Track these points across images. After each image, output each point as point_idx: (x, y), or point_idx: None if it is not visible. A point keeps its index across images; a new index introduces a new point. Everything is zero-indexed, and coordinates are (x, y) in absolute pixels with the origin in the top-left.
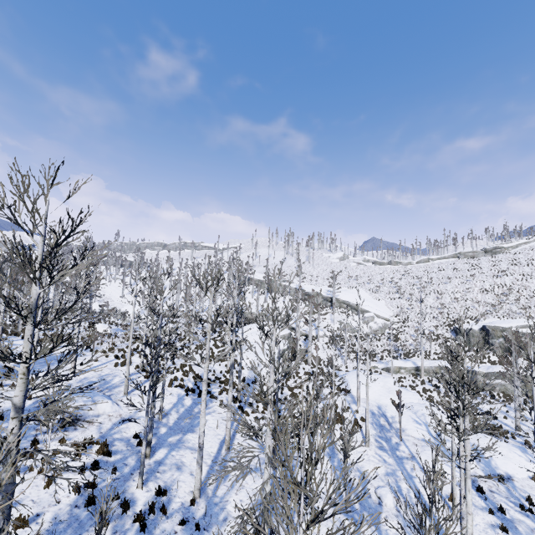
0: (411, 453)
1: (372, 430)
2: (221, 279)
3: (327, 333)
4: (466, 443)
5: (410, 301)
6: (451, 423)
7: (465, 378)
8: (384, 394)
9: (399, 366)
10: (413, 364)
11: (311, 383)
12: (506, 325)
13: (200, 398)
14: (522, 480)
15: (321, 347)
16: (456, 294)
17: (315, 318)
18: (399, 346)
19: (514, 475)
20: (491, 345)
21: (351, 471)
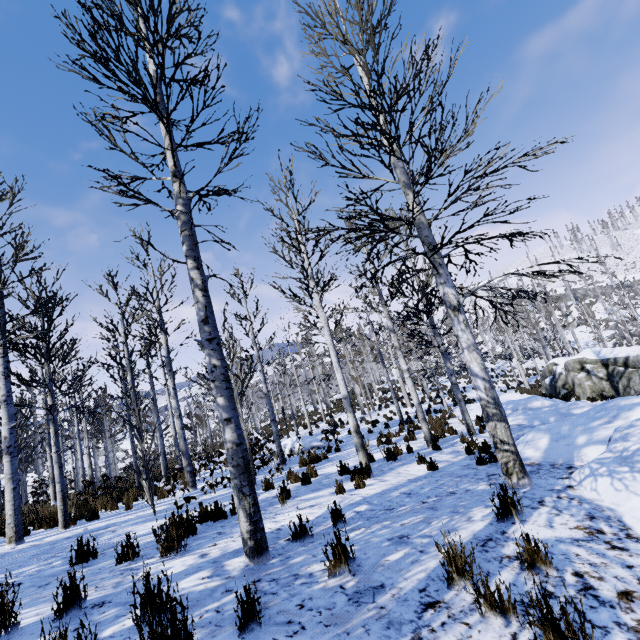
0: None
1: None
2: None
3: None
4: None
5: None
6: None
7: None
8: None
9: None
10: None
11: None
12: None
13: None
14: None
15: None
16: None
17: None
18: None
19: None
20: None
21: None
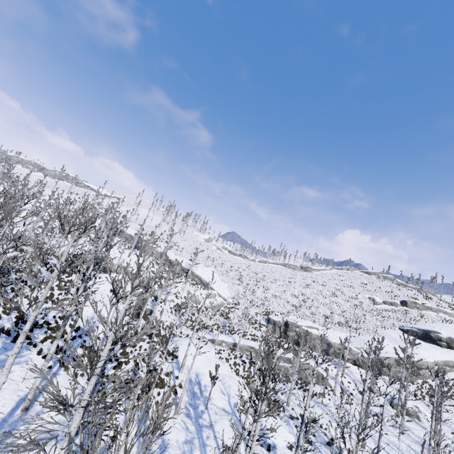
0: (211, 421)
1: (185, 396)
2: (92, 222)
3: (175, 299)
4: (258, 424)
5: (245, 289)
6: (252, 404)
7: (273, 369)
8: (204, 363)
9: (223, 340)
10: (233, 340)
11: (145, 343)
12: (300, 323)
13: (14, 343)
14: (282, 448)
15: (165, 310)
16: (276, 292)
17: (169, 283)
18: (227, 323)
19: (278, 444)
20: (287, 336)
21: (155, 443)
